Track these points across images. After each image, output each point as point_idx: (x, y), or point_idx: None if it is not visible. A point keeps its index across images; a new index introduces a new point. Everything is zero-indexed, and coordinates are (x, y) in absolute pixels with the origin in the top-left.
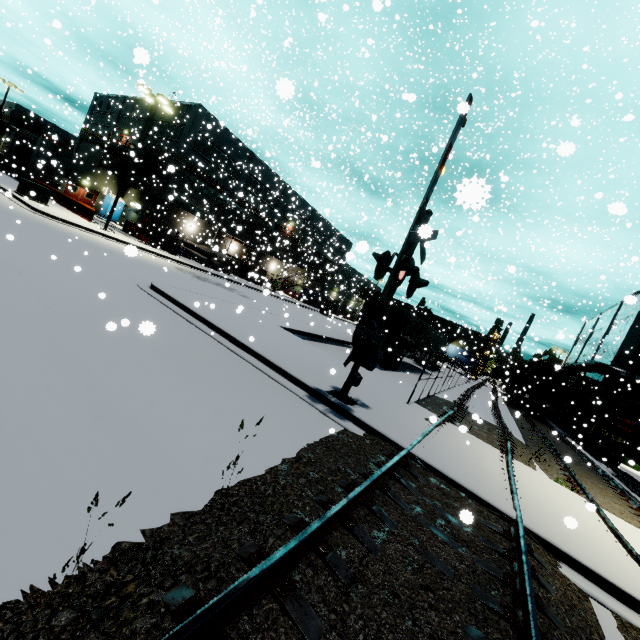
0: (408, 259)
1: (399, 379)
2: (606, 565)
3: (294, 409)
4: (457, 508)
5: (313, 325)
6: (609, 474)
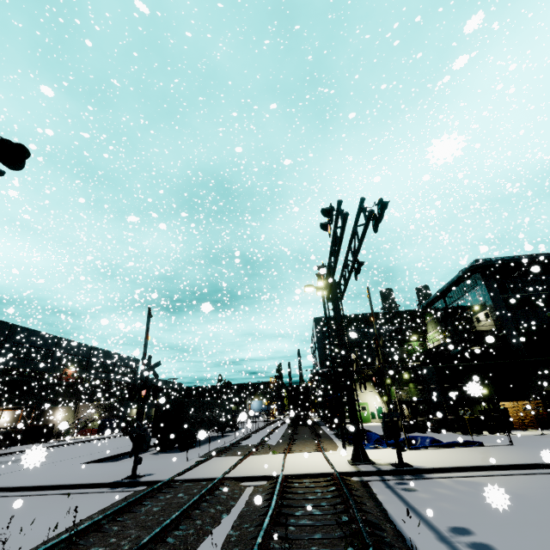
0: (145, 383)
1: (196, 451)
2: (262, 472)
3: (100, 497)
4: (194, 487)
5: (115, 449)
6: (330, 435)
